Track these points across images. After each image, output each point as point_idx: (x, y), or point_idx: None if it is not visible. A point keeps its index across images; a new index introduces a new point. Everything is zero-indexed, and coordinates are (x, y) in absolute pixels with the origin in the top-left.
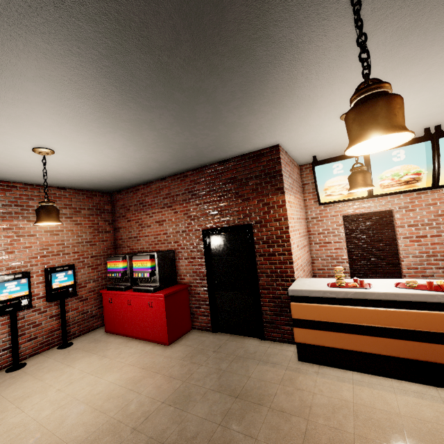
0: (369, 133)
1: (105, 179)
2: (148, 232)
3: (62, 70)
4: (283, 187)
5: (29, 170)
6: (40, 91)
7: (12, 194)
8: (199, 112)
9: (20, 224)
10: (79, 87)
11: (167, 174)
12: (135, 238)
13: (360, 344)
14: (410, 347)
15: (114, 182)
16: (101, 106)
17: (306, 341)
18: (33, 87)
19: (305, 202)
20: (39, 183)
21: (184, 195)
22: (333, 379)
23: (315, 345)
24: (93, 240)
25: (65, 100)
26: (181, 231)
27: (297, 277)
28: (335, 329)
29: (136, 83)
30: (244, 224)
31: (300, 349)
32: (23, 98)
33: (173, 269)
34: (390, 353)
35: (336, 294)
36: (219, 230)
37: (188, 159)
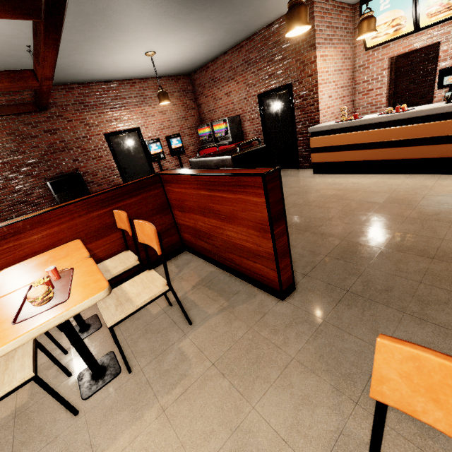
0: (288, 29)
1: (184, 64)
2: (220, 104)
3: (160, 9)
4: (315, 43)
5: (142, 68)
6: (151, 22)
7: (136, 88)
8: (235, 0)
9: (145, 109)
10: (167, 13)
11: (227, 48)
12: (213, 111)
13: (347, 157)
14: (374, 153)
15: (190, 64)
16: (178, 18)
17: (317, 161)
18: (148, 21)
19: (355, 49)
20: (146, 76)
21: (242, 66)
22: (327, 177)
23: (323, 163)
24: (186, 116)
25: (161, 22)
26: (243, 99)
27: (323, 122)
28: (334, 150)
29: (194, 1)
30: (286, 84)
31: (314, 167)
32: (144, 28)
33: (240, 130)
34: (363, 159)
35: (336, 126)
36: (269, 93)
37: (239, 32)
